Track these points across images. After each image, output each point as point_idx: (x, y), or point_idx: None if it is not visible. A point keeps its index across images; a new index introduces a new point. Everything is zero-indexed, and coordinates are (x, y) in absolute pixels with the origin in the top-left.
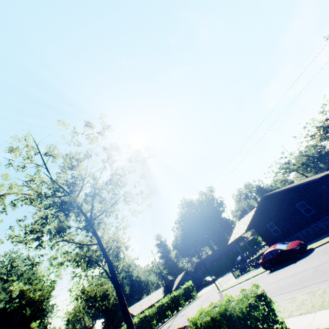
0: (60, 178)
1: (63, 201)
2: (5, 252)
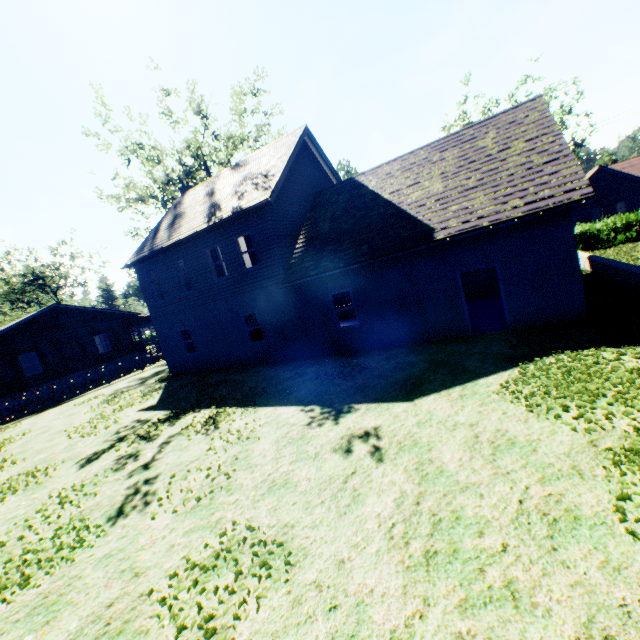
0: (42, 274)
1: (42, 285)
2: None
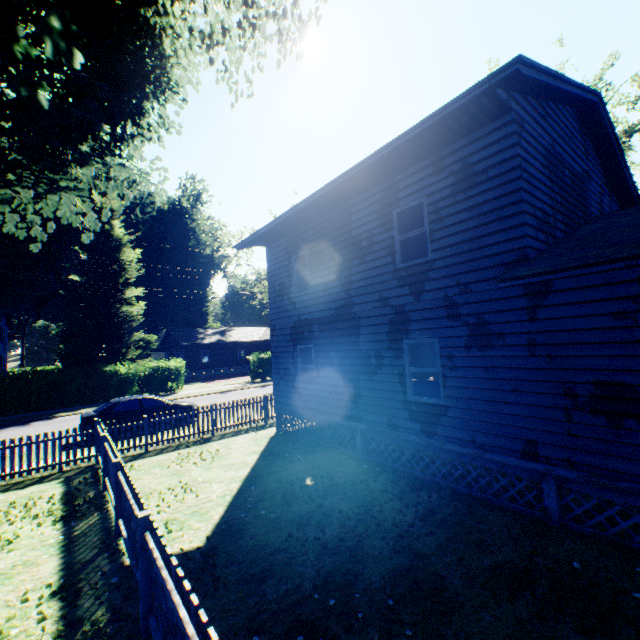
0: None
1: None
2: (192, 175)
